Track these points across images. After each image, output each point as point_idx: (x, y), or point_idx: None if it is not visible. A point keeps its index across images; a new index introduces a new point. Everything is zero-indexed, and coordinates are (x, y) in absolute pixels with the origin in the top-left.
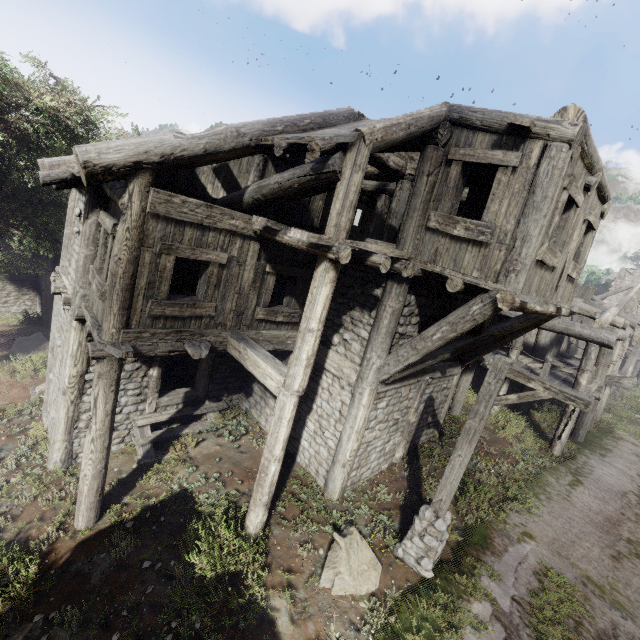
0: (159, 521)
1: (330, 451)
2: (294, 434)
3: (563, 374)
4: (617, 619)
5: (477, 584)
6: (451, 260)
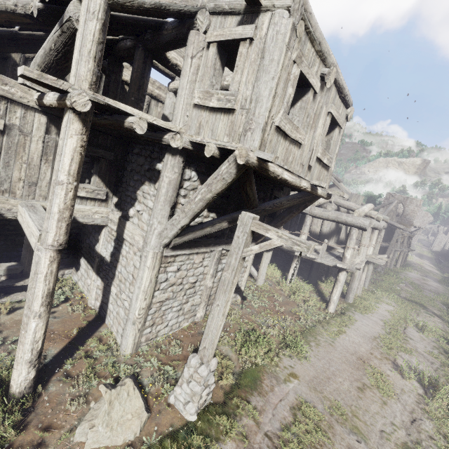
0: None
1: (125, 311)
2: (104, 299)
3: (338, 253)
4: (353, 443)
5: (235, 423)
6: (210, 130)
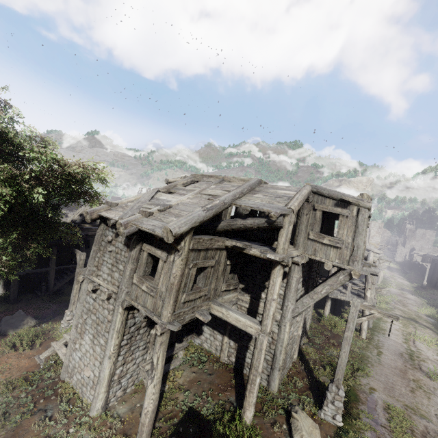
0: (188, 432)
1: (268, 362)
2: (240, 355)
3: (355, 290)
4: (425, 423)
5: (364, 423)
6: (323, 254)
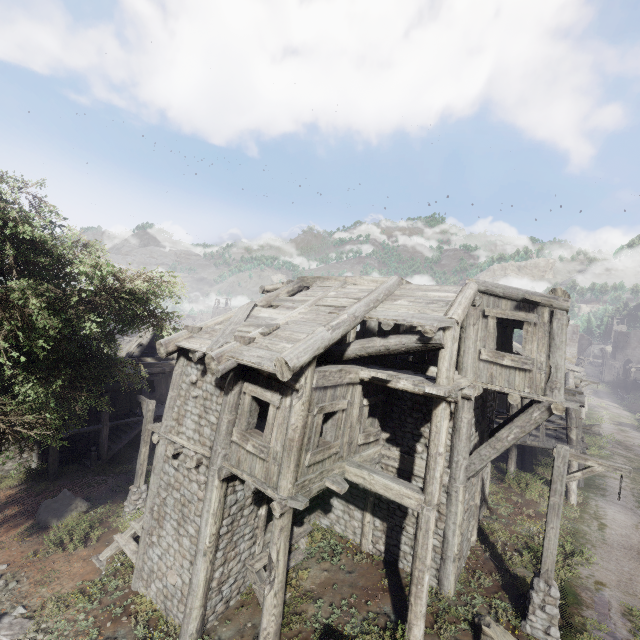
0: None
1: (436, 549)
2: (391, 541)
3: (551, 431)
4: None
5: (595, 638)
6: (505, 381)
